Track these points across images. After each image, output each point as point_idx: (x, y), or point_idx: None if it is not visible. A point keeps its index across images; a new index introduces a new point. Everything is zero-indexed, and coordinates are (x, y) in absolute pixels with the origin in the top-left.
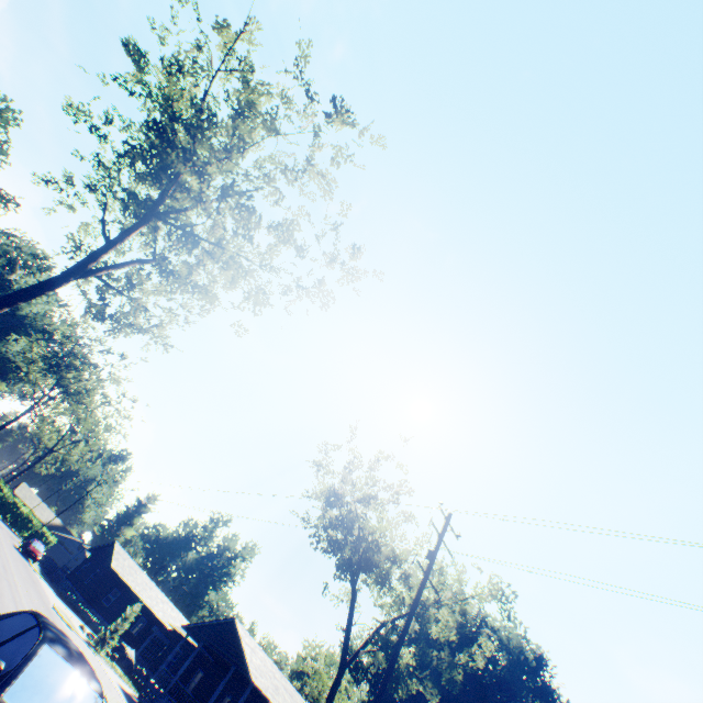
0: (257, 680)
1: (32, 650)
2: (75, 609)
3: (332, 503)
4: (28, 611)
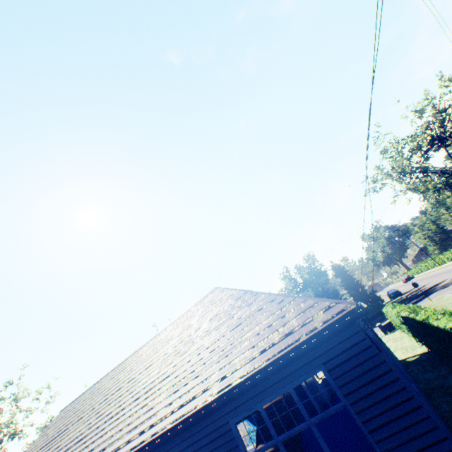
0: None
1: None
2: None
3: None
4: None
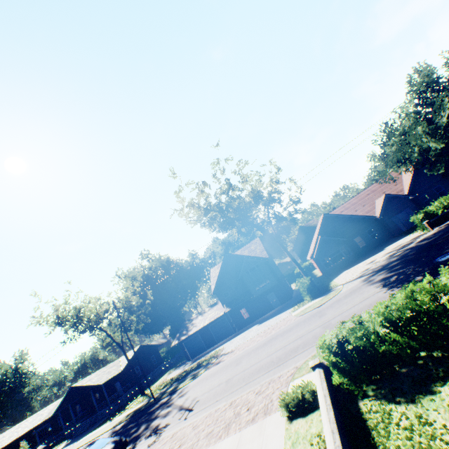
0: (103, 381)
1: None
2: None
3: (63, 322)
4: None
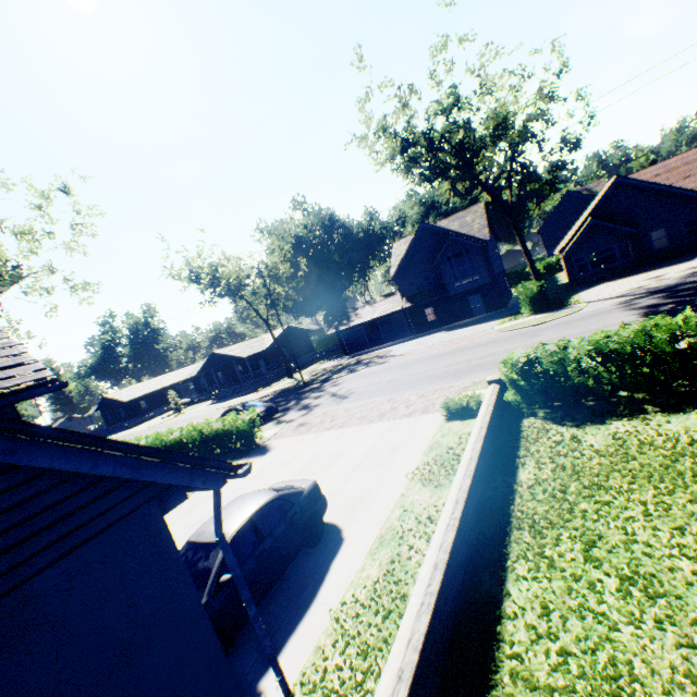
0: (246, 355)
1: (240, 409)
2: (142, 423)
3: (197, 281)
4: (225, 412)
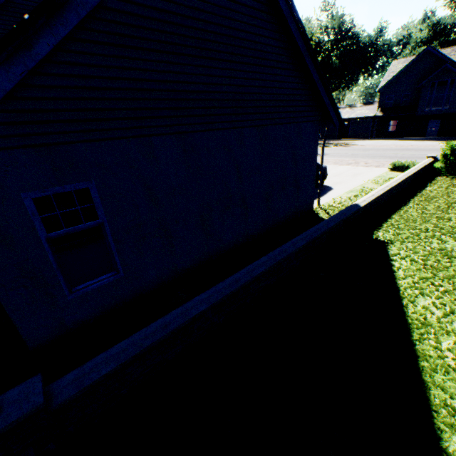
0: None
1: None
2: None
3: None
4: None
